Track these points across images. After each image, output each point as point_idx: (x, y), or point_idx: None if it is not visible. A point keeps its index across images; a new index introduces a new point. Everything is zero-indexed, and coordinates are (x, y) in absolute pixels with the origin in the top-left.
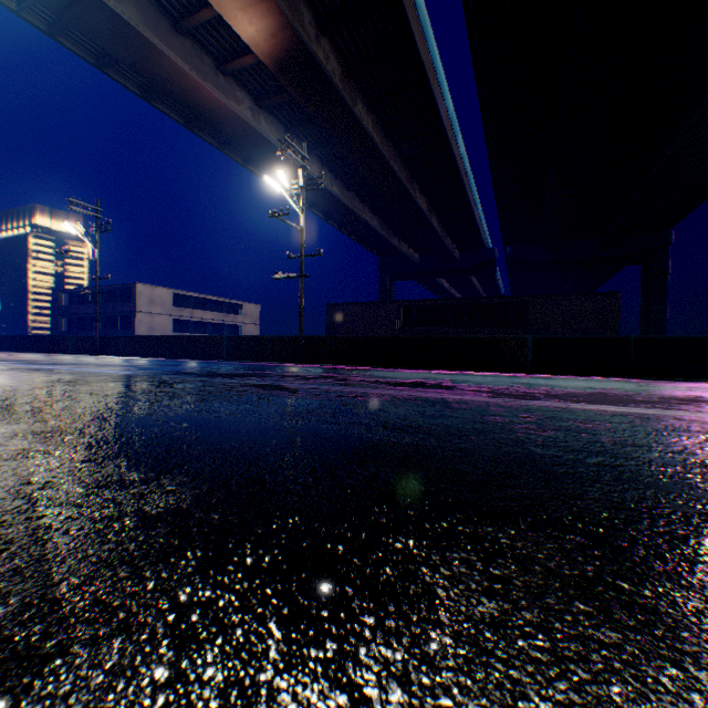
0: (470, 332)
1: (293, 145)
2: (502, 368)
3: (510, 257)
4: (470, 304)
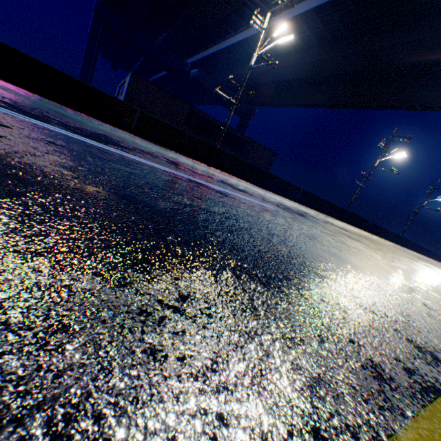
0: (223, 147)
1: (291, 1)
2: (290, 198)
3: (197, 77)
4: (228, 131)
